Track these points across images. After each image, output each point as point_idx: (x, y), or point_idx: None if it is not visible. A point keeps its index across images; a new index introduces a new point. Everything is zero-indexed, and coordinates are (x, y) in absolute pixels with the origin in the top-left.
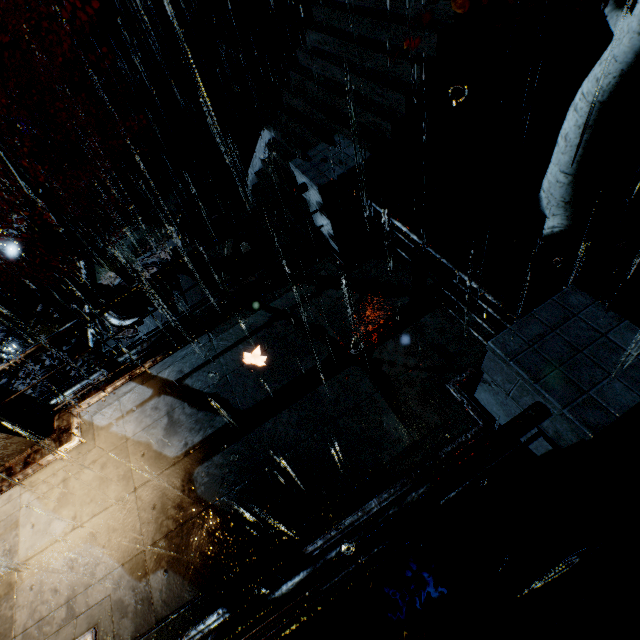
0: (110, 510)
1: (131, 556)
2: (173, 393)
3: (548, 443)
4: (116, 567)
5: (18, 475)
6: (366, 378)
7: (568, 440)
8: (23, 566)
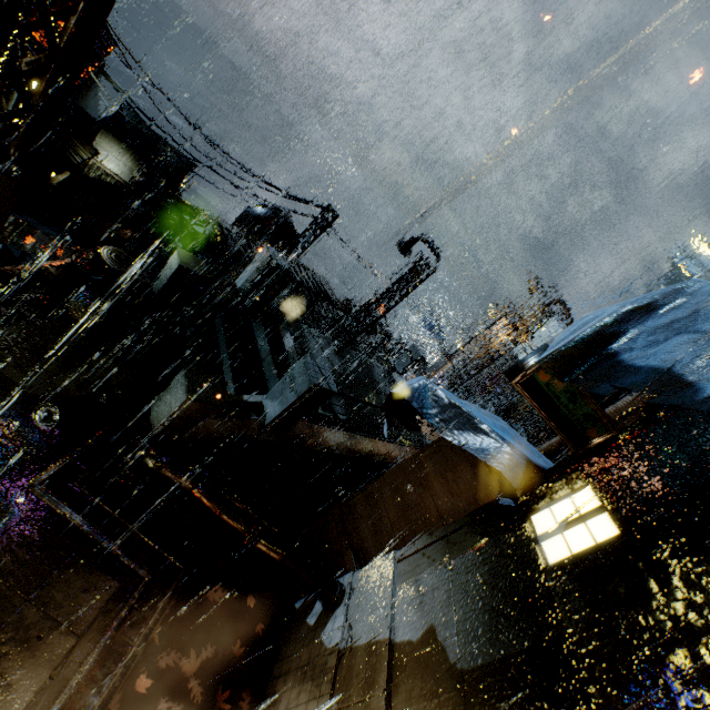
0: None
1: None
2: None
3: None
4: None
5: None
6: None
7: None
8: None
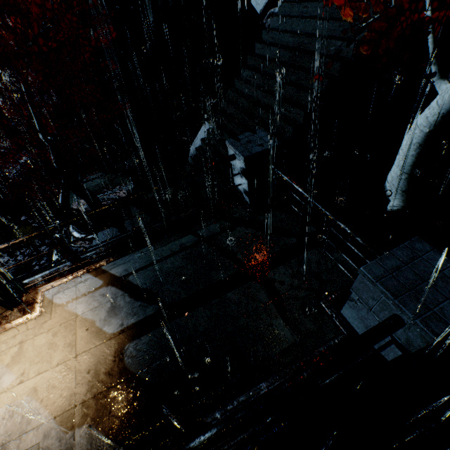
0: (53, 370)
1: (63, 410)
2: (118, 285)
3: (398, 349)
4: (49, 419)
5: None
6: (262, 290)
7: (417, 345)
8: None
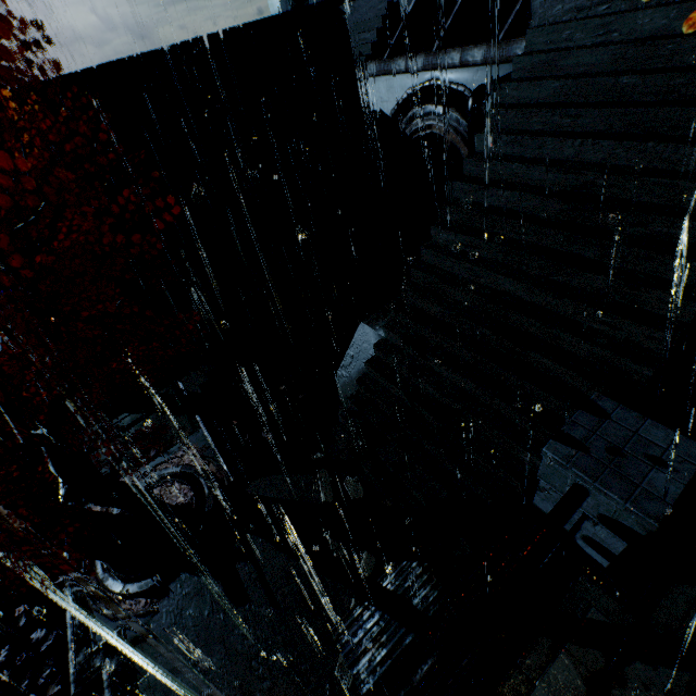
0: None
1: None
2: None
3: None
4: None
5: None
6: None
7: None
8: None
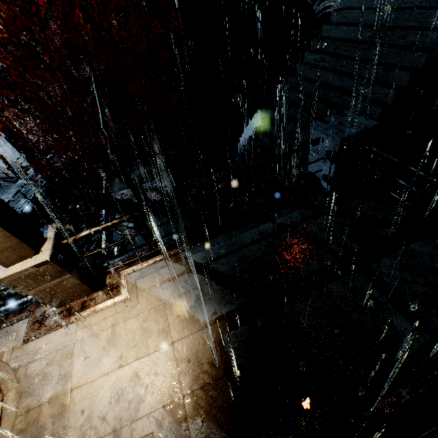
0: (151, 356)
1: (171, 400)
2: (201, 272)
3: None
4: (158, 407)
5: (76, 315)
6: (369, 284)
7: None
8: (75, 391)
